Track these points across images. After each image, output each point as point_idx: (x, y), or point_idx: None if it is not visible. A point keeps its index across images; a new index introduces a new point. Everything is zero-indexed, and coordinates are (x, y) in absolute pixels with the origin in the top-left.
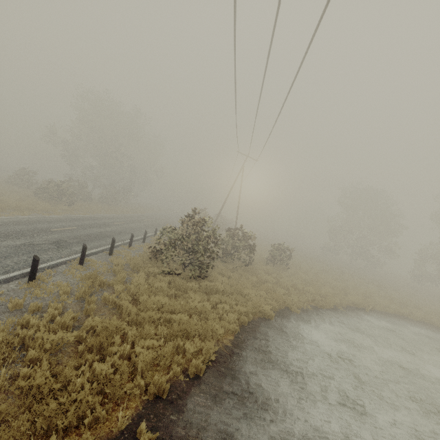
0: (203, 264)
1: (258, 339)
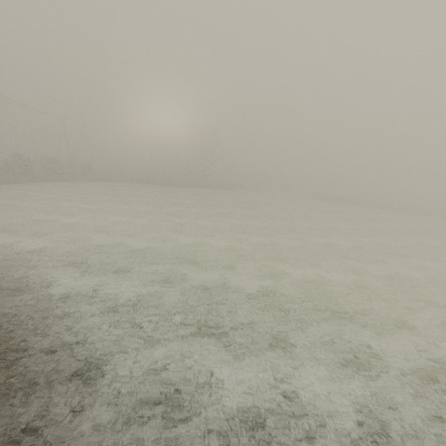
0: (25, 170)
1: (41, 183)
